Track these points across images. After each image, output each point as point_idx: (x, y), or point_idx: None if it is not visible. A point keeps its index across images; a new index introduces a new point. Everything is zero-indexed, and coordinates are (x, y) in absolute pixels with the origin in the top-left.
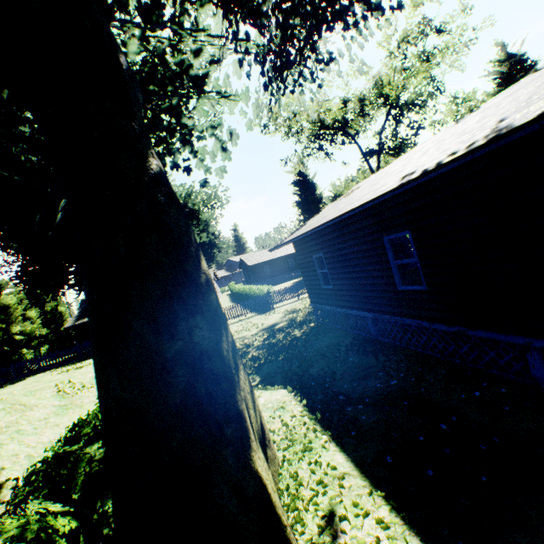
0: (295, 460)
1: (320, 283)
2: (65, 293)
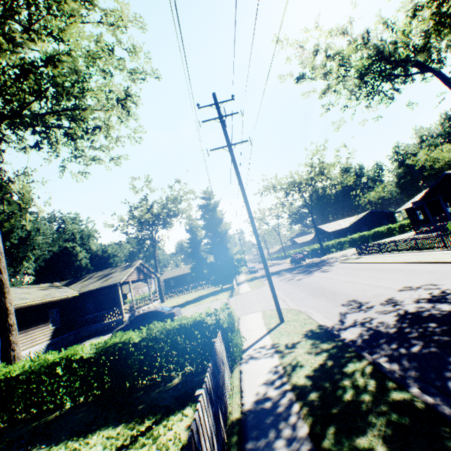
0: None
1: None
2: None
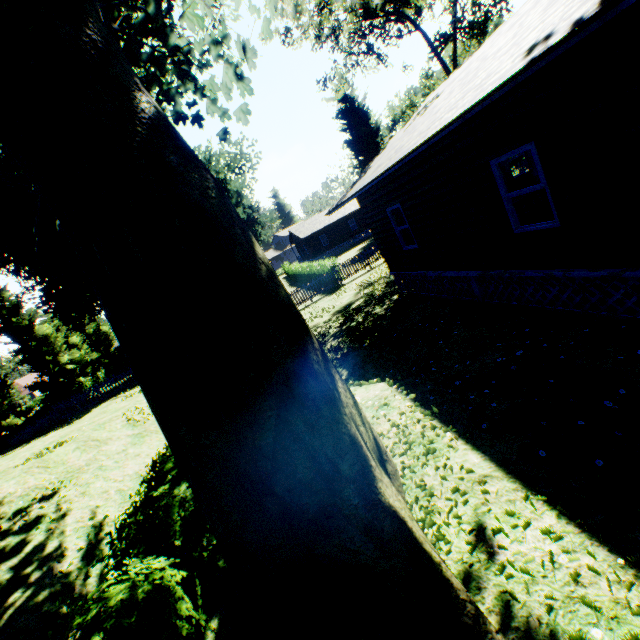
0: (417, 466)
1: (399, 244)
2: (101, 312)
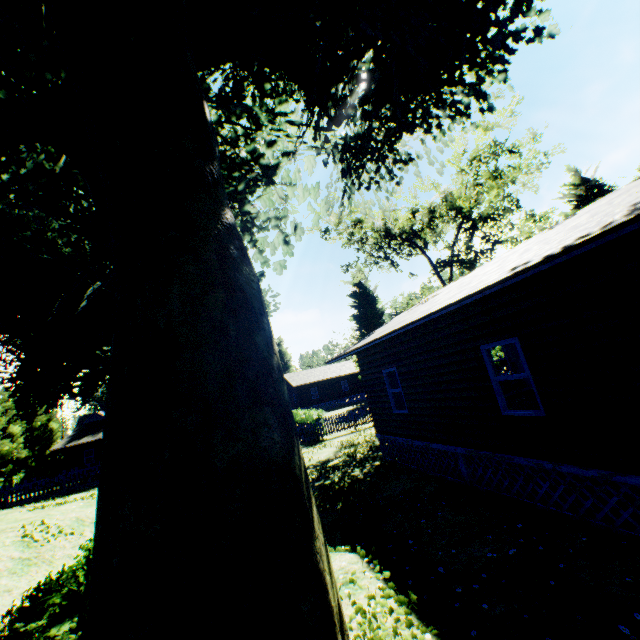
0: None
1: (390, 406)
2: (63, 404)
